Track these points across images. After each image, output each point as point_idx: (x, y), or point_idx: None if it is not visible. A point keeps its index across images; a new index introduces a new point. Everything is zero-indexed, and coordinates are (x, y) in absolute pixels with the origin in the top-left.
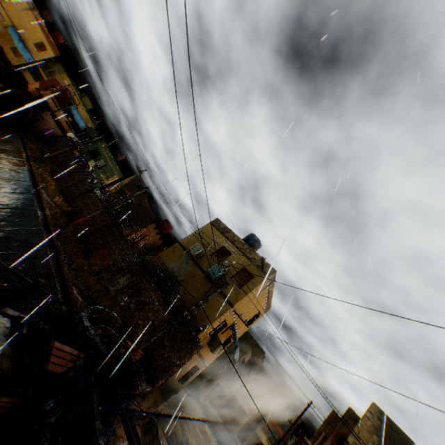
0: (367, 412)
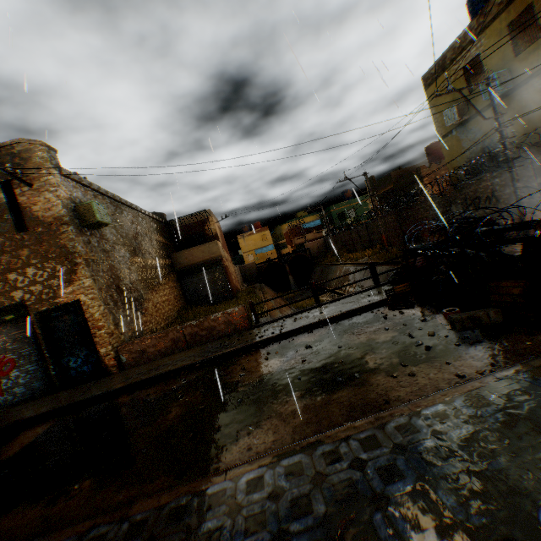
0: None
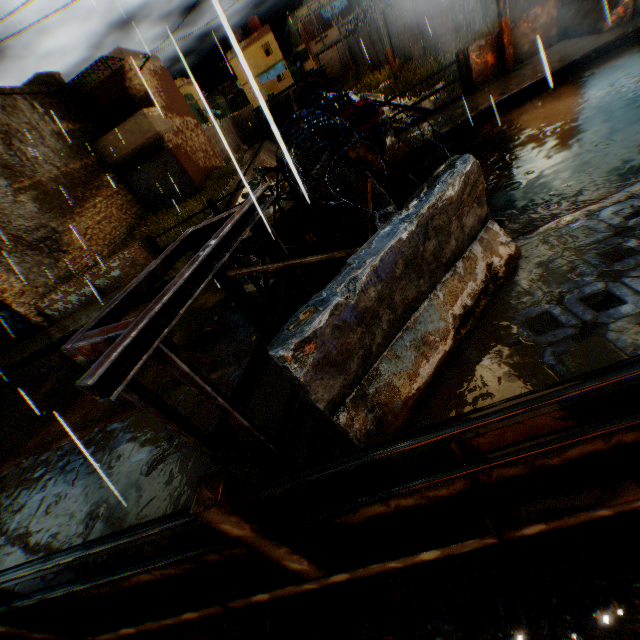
0: None
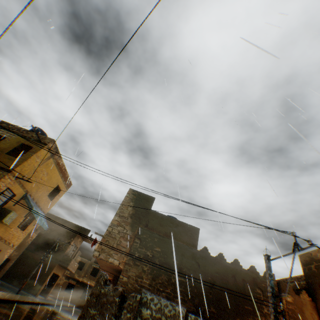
0: (127, 194)
